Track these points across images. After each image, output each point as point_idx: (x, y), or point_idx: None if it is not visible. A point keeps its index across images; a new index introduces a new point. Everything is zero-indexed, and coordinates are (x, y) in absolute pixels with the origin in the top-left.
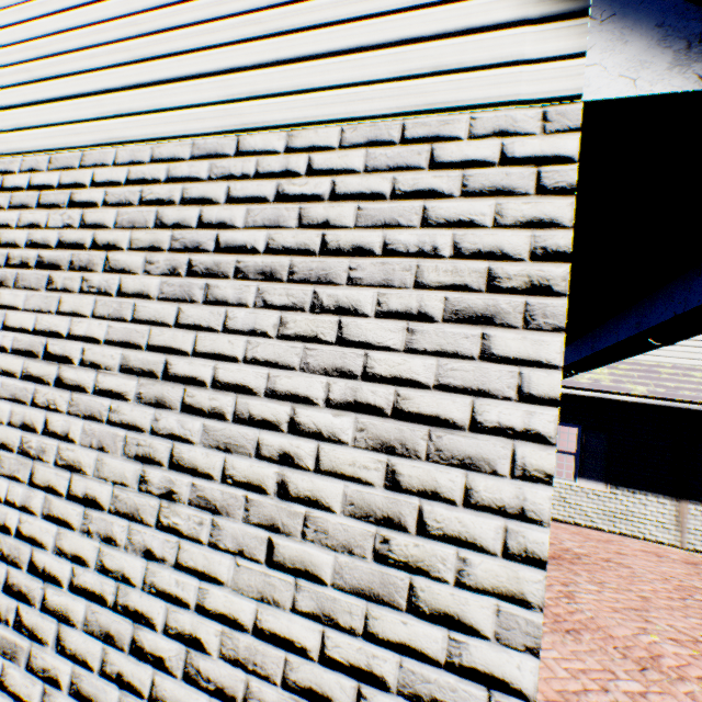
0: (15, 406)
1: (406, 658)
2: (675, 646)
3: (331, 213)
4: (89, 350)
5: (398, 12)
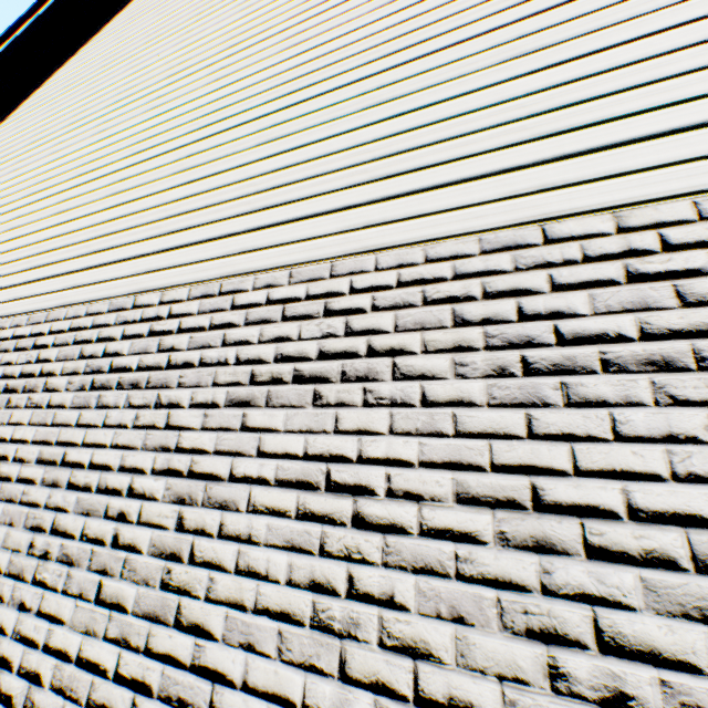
0: (294, 556)
1: None
2: None
3: None
4: (396, 475)
5: None
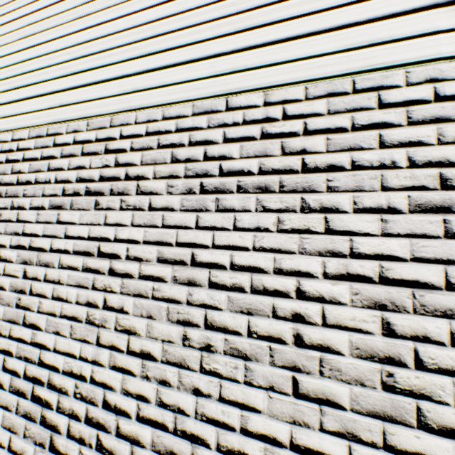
0: (80, 290)
1: None
2: None
3: (306, 143)
4: (132, 248)
5: (336, 8)
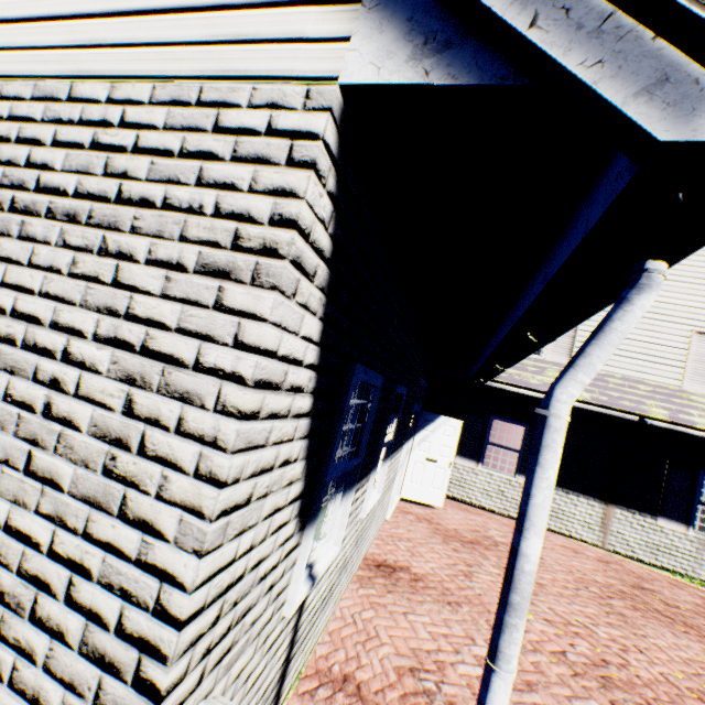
0: None
1: (109, 555)
2: (545, 625)
3: (131, 165)
4: None
5: None
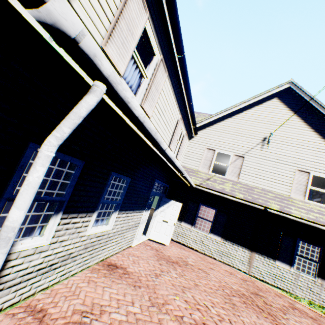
0: None
1: None
2: (182, 303)
3: None
4: None
5: None
